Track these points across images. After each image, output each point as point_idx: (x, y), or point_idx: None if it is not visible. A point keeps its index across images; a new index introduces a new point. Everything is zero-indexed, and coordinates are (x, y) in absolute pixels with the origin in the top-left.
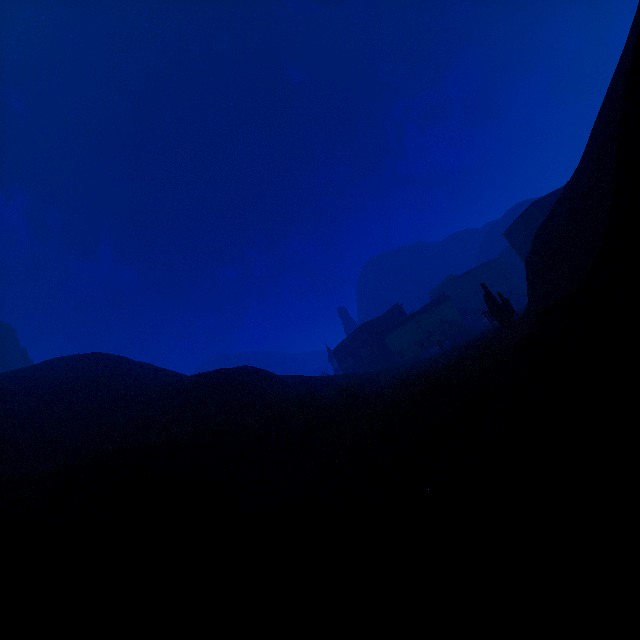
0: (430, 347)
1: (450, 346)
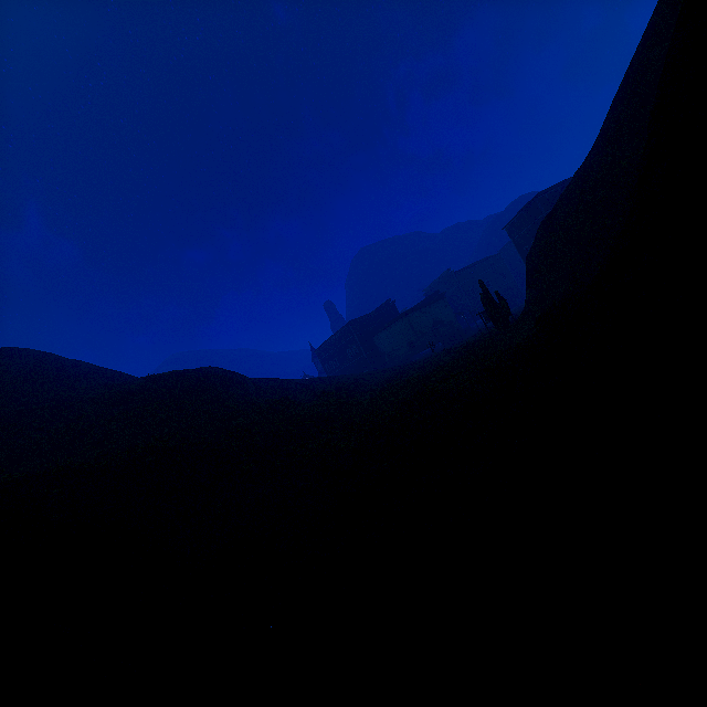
0: (421, 349)
1: (442, 348)
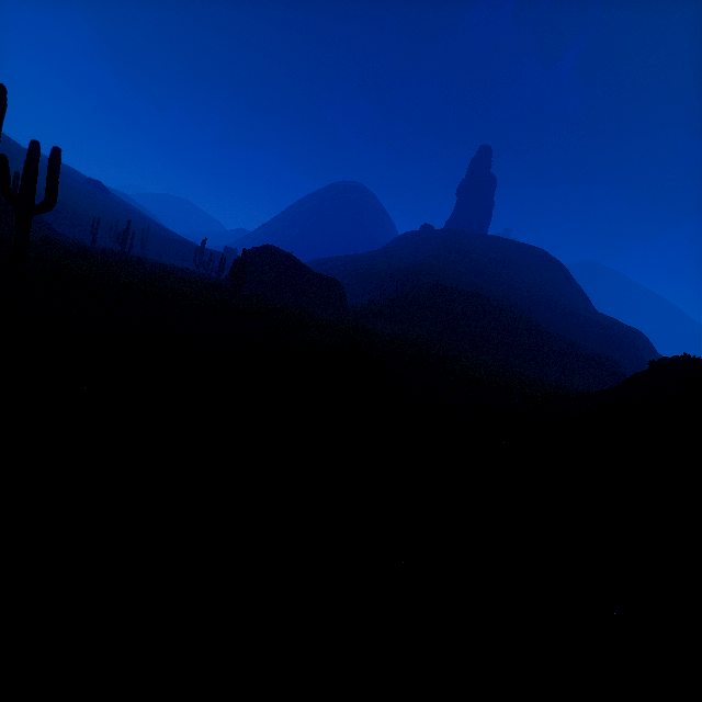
0: None
1: None
